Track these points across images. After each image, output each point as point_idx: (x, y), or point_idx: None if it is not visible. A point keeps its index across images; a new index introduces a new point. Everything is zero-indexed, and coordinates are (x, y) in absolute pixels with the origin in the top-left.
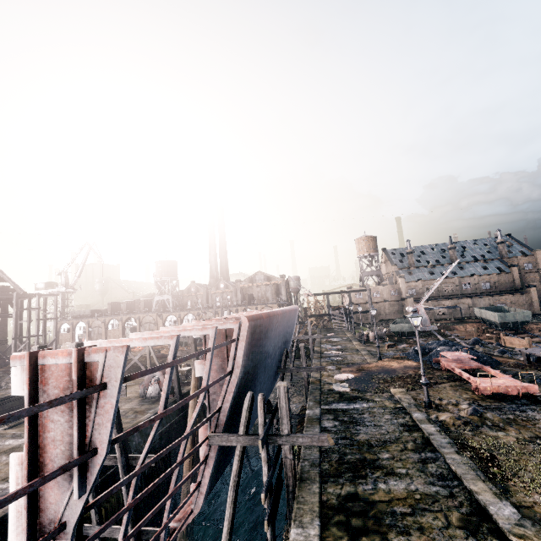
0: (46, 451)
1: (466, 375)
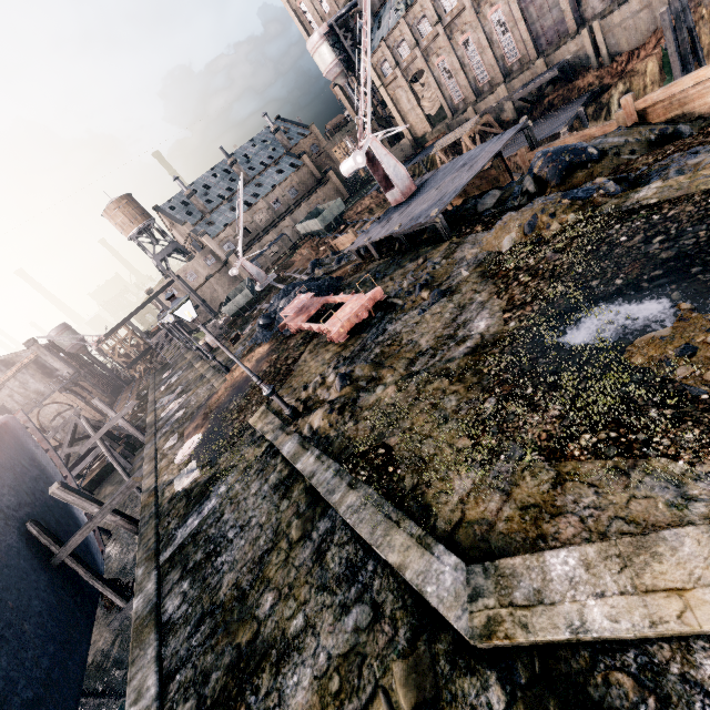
0: None
1: (316, 327)
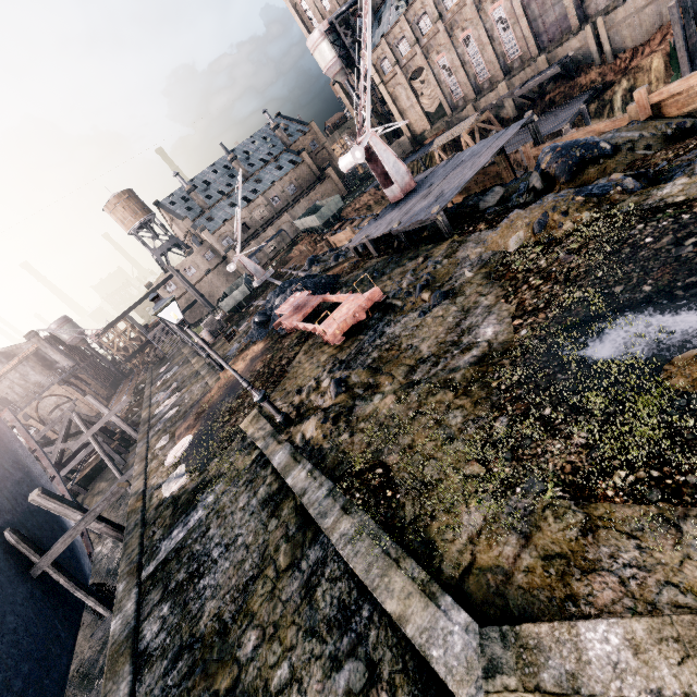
0: None
1: (311, 328)
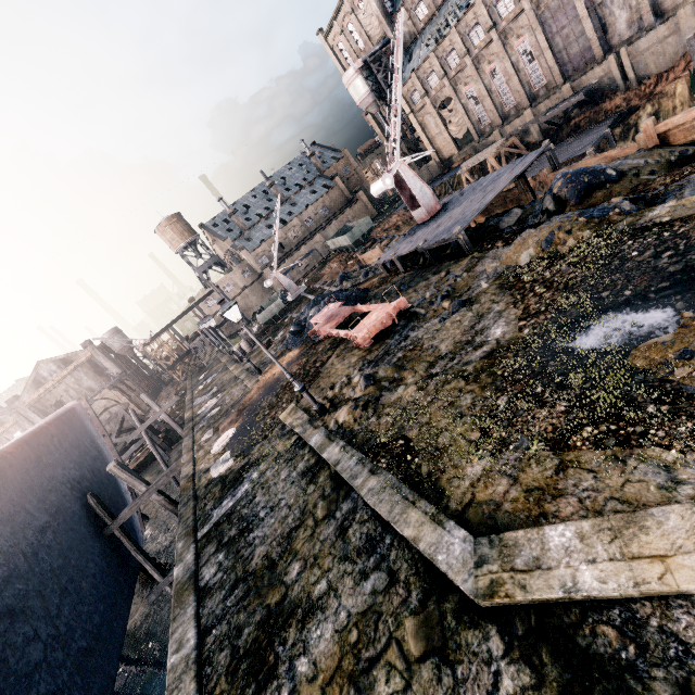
0: None
1: (343, 333)
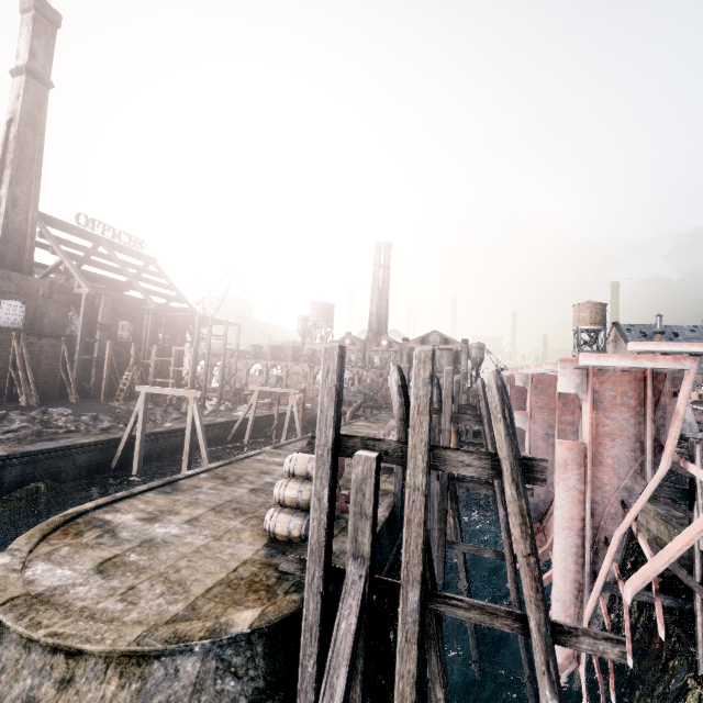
0: (599, 442)
1: None
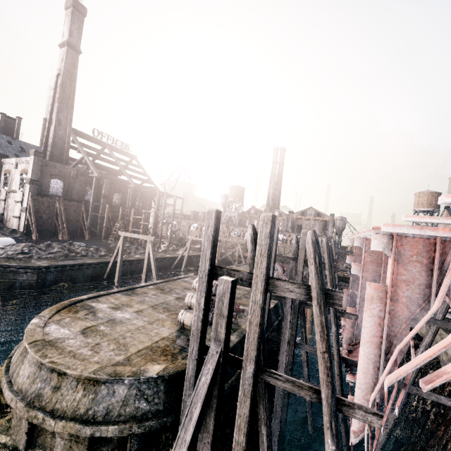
0: (397, 286)
1: None
